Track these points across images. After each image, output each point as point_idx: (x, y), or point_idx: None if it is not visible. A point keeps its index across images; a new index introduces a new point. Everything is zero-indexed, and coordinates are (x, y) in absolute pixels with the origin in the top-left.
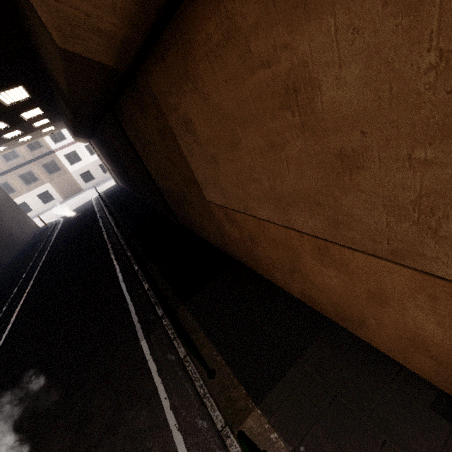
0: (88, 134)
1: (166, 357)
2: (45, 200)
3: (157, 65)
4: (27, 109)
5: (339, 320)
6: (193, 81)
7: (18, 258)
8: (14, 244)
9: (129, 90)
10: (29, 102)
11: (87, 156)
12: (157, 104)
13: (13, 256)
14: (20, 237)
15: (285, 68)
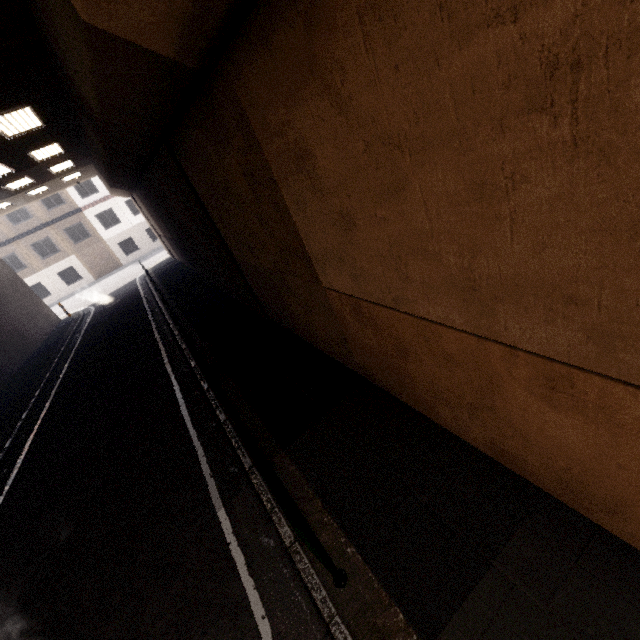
0: (130, 183)
1: (259, 540)
2: (69, 280)
3: (252, 53)
4: (39, 144)
5: (562, 494)
6: (323, 75)
7: (29, 365)
8: (24, 344)
9: (198, 106)
10: (42, 133)
11: (128, 216)
12: (247, 127)
13: (23, 361)
14: (32, 334)
15: (561, 16)
